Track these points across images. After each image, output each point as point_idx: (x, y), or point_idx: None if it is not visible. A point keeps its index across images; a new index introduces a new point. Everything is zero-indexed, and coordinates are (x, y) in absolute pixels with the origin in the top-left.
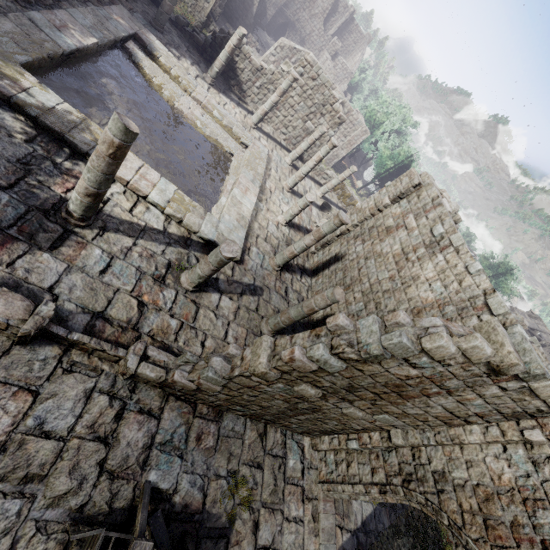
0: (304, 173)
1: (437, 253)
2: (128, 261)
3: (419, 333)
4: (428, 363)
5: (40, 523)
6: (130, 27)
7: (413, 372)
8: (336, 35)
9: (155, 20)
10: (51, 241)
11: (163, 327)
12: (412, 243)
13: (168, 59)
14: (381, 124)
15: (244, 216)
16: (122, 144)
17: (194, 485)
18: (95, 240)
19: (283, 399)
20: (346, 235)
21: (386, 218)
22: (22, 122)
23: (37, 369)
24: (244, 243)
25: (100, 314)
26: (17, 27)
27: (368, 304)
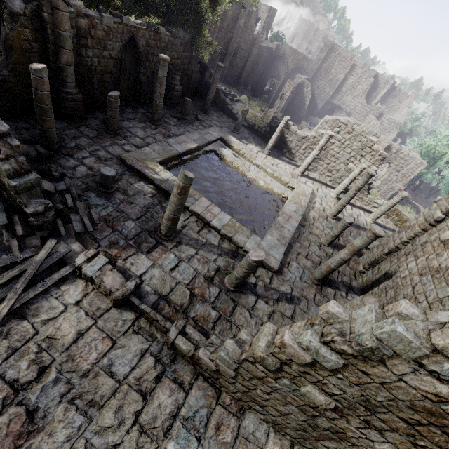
0: (345, 201)
1: None
2: (189, 264)
3: (431, 328)
4: None
5: (88, 444)
6: (218, 135)
7: (442, 389)
8: (380, 102)
9: (234, 128)
10: (148, 248)
11: (205, 315)
12: None
13: (238, 146)
14: (442, 155)
15: (285, 237)
16: (184, 186)
17: None
18: (172, 249)
19: (296, 404)
20: (396, 253)
21: (441, 232)
22: (152, 188)
23: (119, 326)
24: (284, 258)
25: (164, 297)
26: (160, 147)
27: None
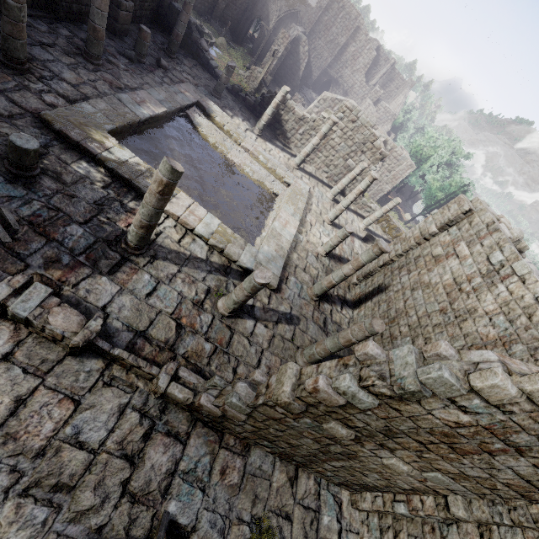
0: (345, 206)
1: (497, 282)
2: (172, 286)
3: (467, 369)
4: (482, 407)
5: (61, 538)
6: (193, 97)
7: (464, 418)
8: (378, 84)
9: (214, 90)
10: (110, 267)
11: (197, 350)
12: (466, 272)
13: (222, 118)
14: (428, 157)
15: (283, 247)
16: (169, 182)
17: (214, 526)
18: (146, 266)
19: (312, 437)
20: (390, 266)
21: (433, 247)
22: (102, 173)
23: (82, 380)
24: (282, 273)
25: (142, 333)
26: (109, 106)
27: (416, 339)
